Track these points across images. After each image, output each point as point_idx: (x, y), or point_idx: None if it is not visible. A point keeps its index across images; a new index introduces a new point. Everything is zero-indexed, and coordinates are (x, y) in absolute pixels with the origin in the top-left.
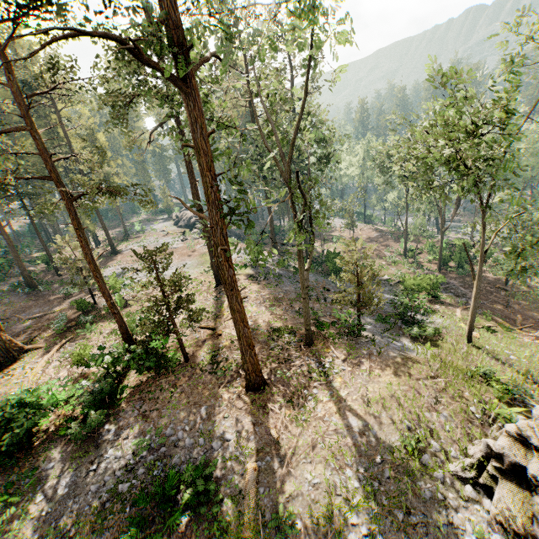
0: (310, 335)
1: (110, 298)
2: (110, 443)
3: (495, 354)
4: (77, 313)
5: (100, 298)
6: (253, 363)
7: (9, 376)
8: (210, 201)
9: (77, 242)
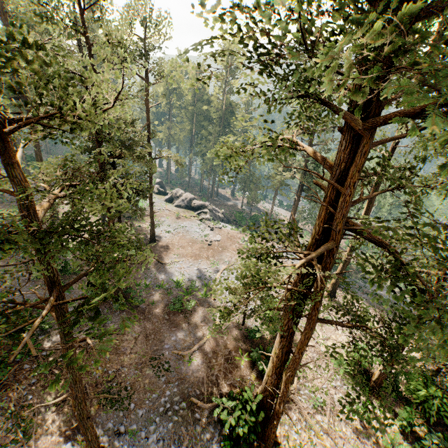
0: None
1: None
2: None
3: None
4: (239, 340)
5: (239, 316)
6: None
7: (295, 446)
8: None
9: None
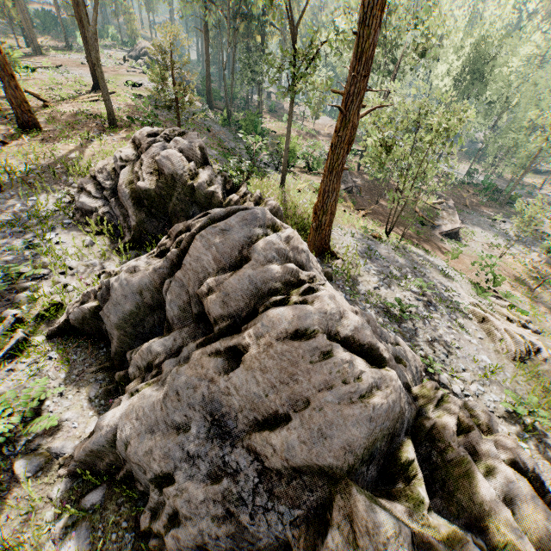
0: (109, 115)
1: None
2: None
3: (289, 197)
4: None
5: None
6: (17, 96)
7: None
8: None
9: None
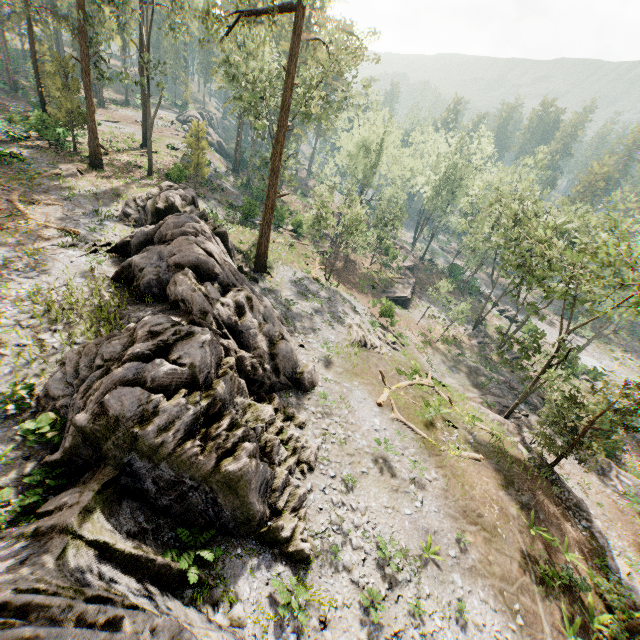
0: (149, 168)
1: (42, 89)
2: (5, 148)
3: None
4: None
5: None
6: (95, 149)
7: None
8: (79, 33)
9: (49, 59)
